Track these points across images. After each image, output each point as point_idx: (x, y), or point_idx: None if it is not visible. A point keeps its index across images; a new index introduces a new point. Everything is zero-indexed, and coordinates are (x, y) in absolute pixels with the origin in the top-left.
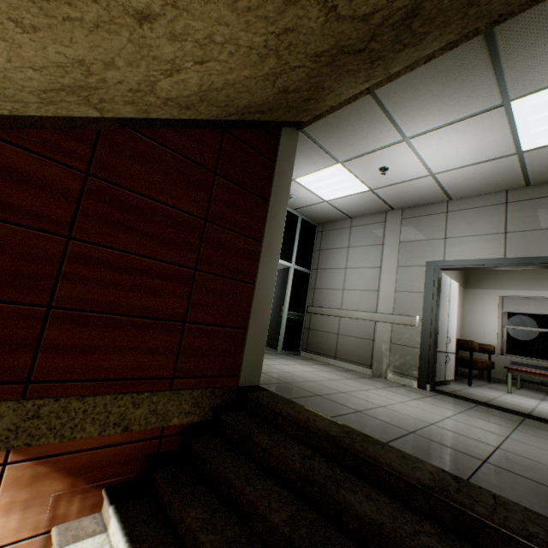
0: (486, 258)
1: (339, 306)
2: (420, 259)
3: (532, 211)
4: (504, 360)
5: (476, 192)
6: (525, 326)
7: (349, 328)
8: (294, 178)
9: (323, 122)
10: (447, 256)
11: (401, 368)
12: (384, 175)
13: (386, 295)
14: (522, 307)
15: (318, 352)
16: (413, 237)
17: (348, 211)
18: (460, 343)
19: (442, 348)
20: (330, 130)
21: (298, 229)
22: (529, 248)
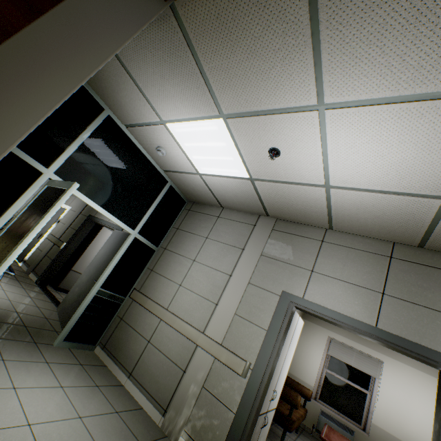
0: (354, 317)
1: (167, 305)
2: (277, 285)
3: (420, 278)
4: (316, 407)
5: (362, 231)
6: (342, 376)
7: (165, 339)
8: (164, 120)
9: (210, 3)
10: (308, 294)
11: (200, 435)
12: (271, 163)
13: (223, 315)
14: (345, 356)
15: (116, 357)
16: (277, 255)
17: (221, 198)
18: (284, 392)
19: (264, 408)
20: (219, 34)
21: (161, 195)
22: (409, 327)
